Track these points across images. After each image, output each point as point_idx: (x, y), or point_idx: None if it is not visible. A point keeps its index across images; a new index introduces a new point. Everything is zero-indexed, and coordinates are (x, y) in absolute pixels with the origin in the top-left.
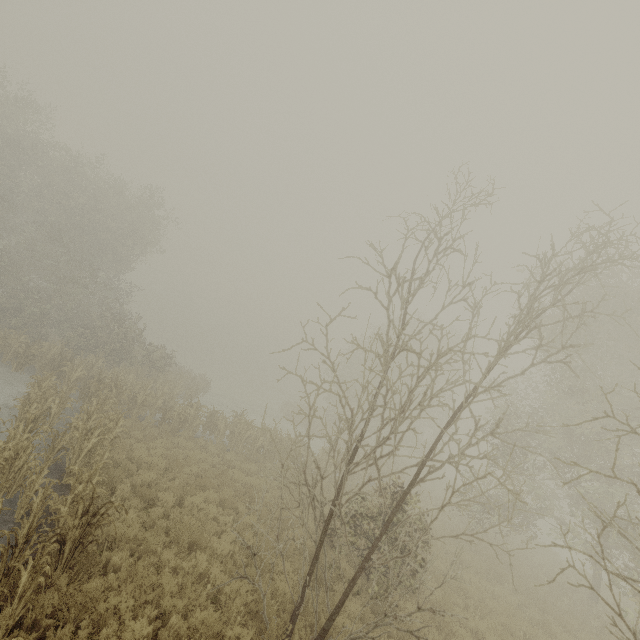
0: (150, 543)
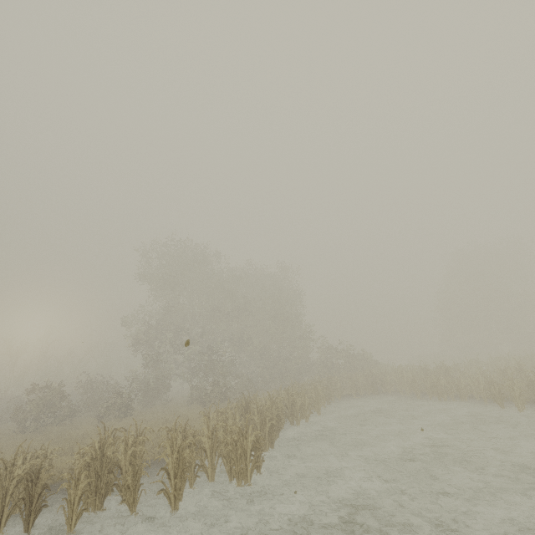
0: None
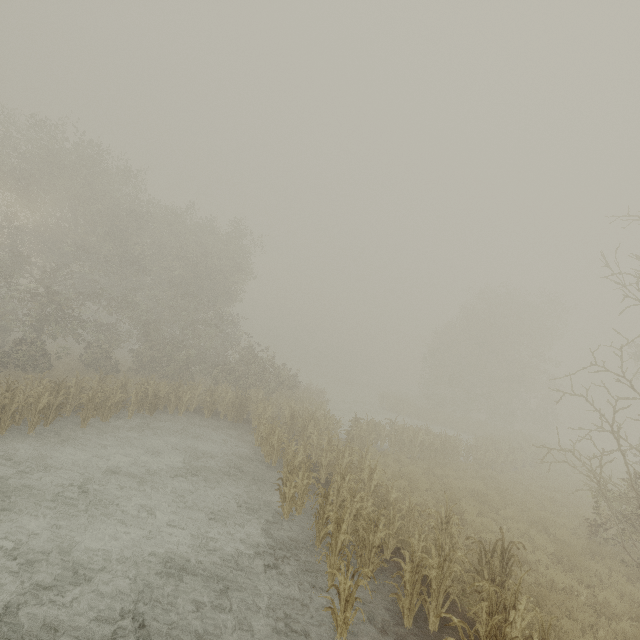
0: None
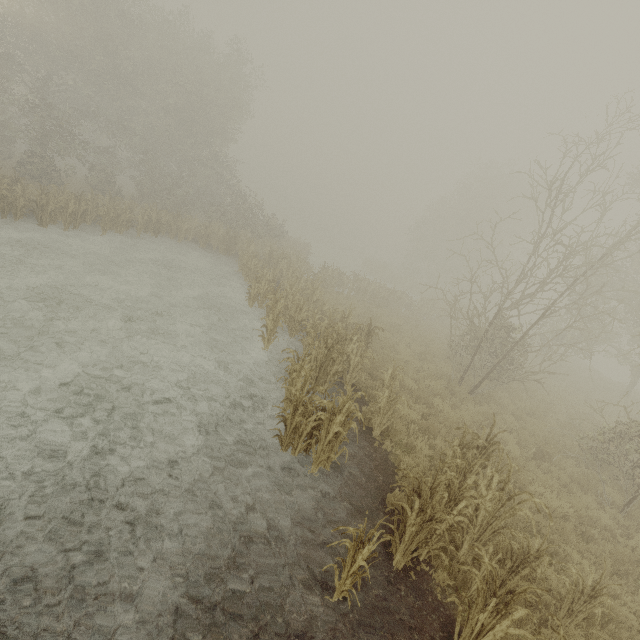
0: (375, 347)
